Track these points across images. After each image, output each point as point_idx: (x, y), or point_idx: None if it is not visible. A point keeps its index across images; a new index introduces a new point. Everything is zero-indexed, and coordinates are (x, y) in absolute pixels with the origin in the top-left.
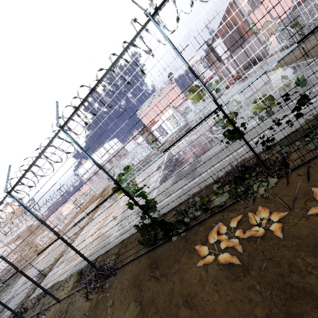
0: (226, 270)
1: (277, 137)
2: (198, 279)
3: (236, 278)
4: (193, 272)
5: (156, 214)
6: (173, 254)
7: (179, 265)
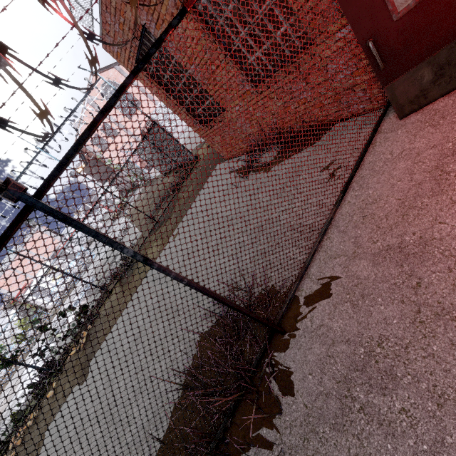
0: None
1: None
2: None
3: None
4: None
5: None
6: None
7: None
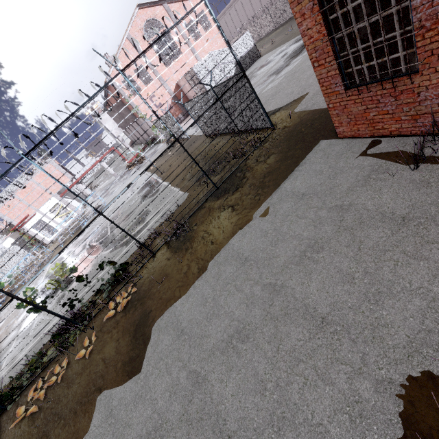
0: (31, 419)
1: (107, 277)
2: (13, 437)
3: (33, 423)
4: (11, 433)
5: (4, 381)
6: (3, 424)
7: (4, 434)
